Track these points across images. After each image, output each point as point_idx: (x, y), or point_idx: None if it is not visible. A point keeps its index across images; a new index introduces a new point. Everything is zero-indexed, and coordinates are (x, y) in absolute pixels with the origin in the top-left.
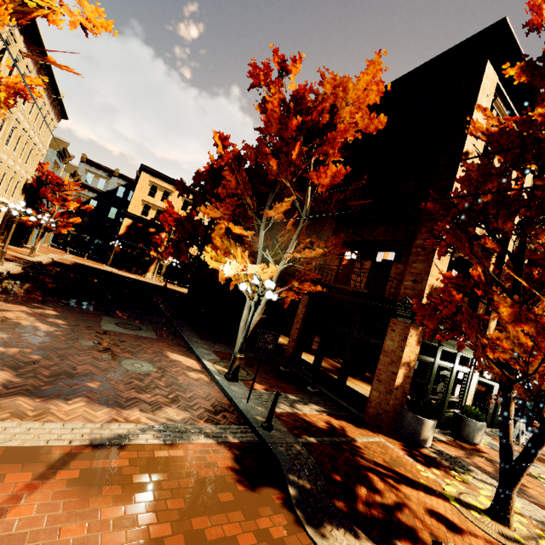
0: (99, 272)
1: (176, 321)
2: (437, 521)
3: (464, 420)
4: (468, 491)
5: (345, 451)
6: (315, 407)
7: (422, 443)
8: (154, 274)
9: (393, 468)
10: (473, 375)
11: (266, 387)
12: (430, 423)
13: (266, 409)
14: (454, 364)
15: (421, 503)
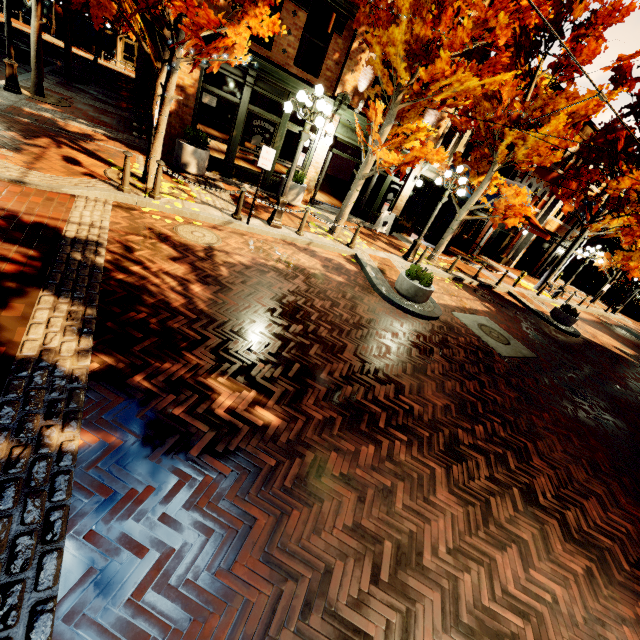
0: (20, 33)
1: (49, 73)
2: (62, 158)
3: (282, 180)
4: (162, 180)
5: (55, 134)
6: (100, 131)
7: (183, 167)
8: (117, 57)
9: (96, 152)
10: (318, 143)
11: (62, 111)
12: (189, 148)
13: (12, 104)
14: (281, 120)
15: (69, 154)
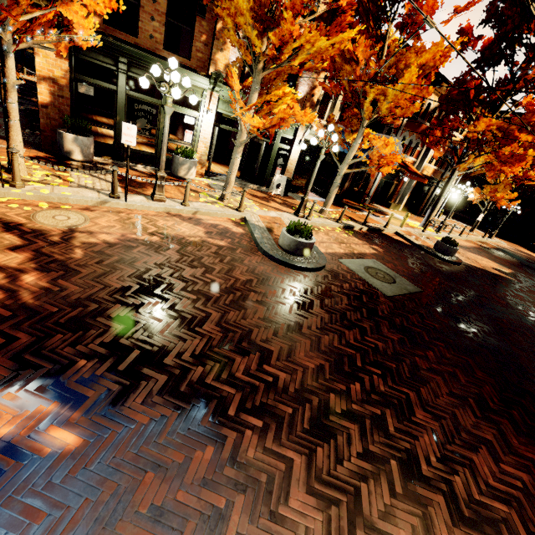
0: None
1: None
2: None
3: (173, 157)
4: (37, 169)
5: None
6: None
7: (67, 155)
8: None
9: None
10: (202, 120)
11: None
12: (69, 136)
13: None
14: (162, 101)
15: None
